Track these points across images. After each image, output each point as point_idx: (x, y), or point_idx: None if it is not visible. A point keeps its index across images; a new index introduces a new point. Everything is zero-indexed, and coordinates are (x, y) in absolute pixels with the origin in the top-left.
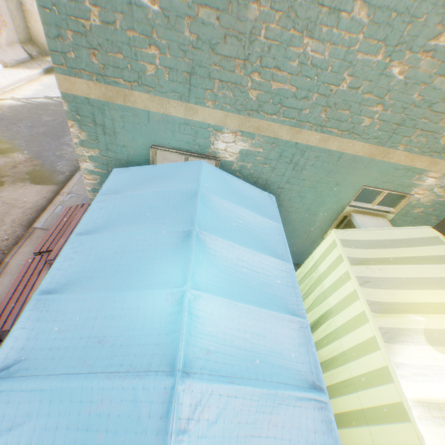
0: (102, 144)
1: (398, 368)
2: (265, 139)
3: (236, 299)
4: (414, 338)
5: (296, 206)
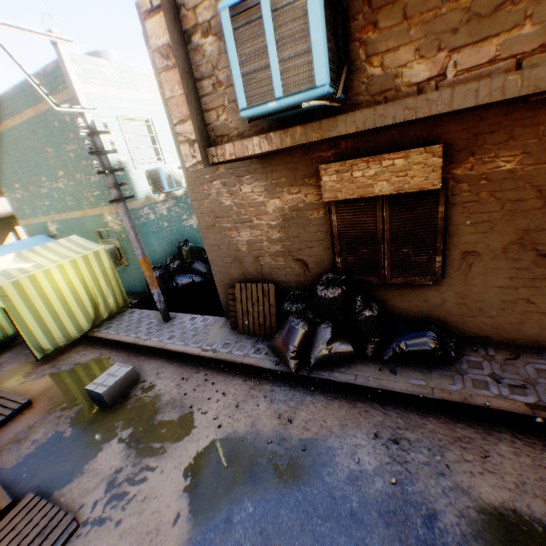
0: None
1: None
2: (58, 221)
3: None
4: None
5: None
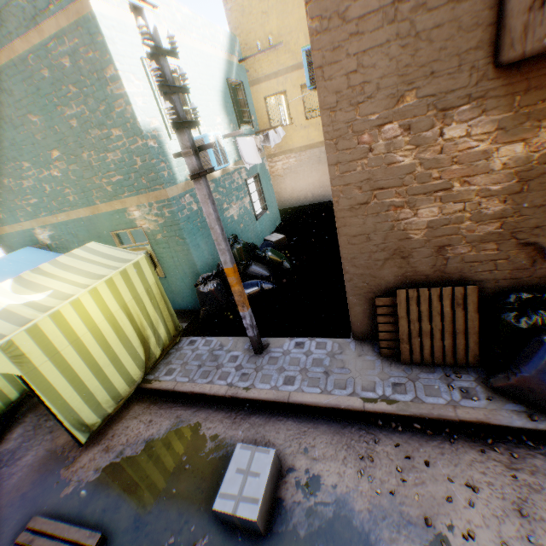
0: None
1: None
2: (51, 226)
3: None
4: None
5: None
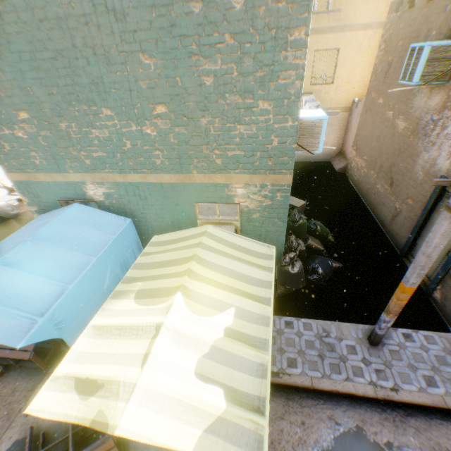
0: (38, 203)
1: (103, 311)
2: (111, 184)
3: (25, 271)
4: (130, 295)
5: (163, 225)
